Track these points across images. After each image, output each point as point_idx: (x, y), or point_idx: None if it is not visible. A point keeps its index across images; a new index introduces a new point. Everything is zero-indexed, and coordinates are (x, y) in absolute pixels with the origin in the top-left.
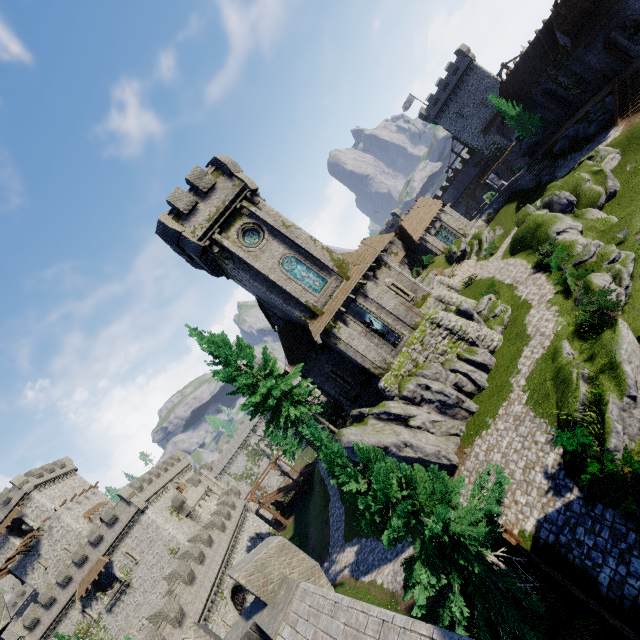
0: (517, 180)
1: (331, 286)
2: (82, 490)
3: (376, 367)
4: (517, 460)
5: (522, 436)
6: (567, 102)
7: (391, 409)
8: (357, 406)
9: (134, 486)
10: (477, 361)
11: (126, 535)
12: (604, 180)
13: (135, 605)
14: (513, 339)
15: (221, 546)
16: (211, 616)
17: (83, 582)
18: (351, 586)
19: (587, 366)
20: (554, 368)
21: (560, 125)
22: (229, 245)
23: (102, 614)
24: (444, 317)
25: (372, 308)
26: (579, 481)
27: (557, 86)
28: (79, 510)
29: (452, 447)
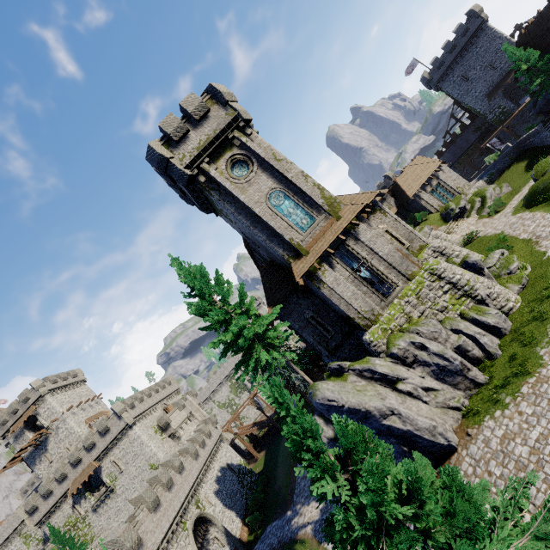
0: (529, 137)
1: (319, 225)
2: (87, 399)
3: (362, 317)
4: None
5: None
6: None
7: (376, 367)
8: (336, 358)
9: (126, 403)
10: (487, 323)
11: (115, 445)
12: None
13: (116, 509)
14: (537, 301)
15: (191, 474)
16: (170, 548)
17: (75, 481)
18: (312, 549)
19: None
20: None
21: None
22: (216, 175)
23: (88, 512)
24: (447, 268)
25: (363, 252)
26: None
27: None
28: (82, 416)
29: (450, 423)
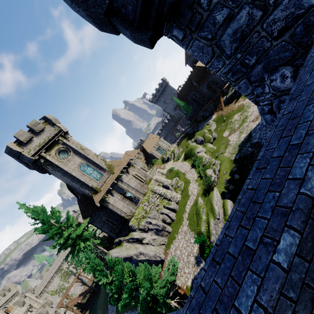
0: (186, 129)
1: (105, 177)
2: None
3: (127, 215)
4: (185, 252)
5: (186, 240)
6: (200, 103)
7: (134, 236)
8: (119, 236)
9: None
10: (171, 208)
11: None
12: (211, 133)
13: None
14: (184, 197)
15: None
16: None
17: None
18: None
19: (205, 207)
20: (196, 209)
21: (199, 110)
22: (50, 158)
23: None
24: (157, 189)
25: (125, 186)
26: (204, 257)
27: (196, 97)
28: None
29: (162, 251)
